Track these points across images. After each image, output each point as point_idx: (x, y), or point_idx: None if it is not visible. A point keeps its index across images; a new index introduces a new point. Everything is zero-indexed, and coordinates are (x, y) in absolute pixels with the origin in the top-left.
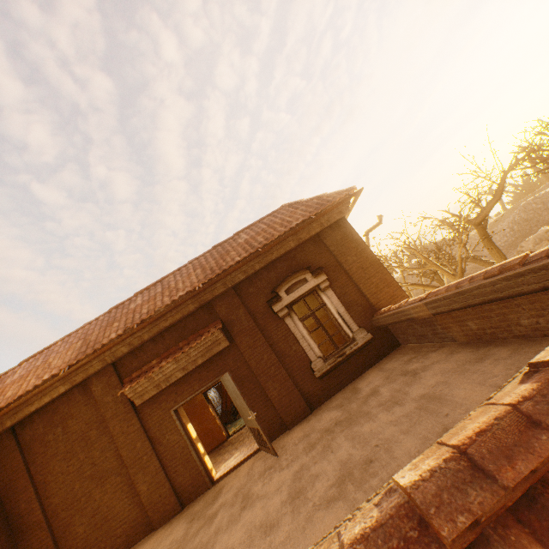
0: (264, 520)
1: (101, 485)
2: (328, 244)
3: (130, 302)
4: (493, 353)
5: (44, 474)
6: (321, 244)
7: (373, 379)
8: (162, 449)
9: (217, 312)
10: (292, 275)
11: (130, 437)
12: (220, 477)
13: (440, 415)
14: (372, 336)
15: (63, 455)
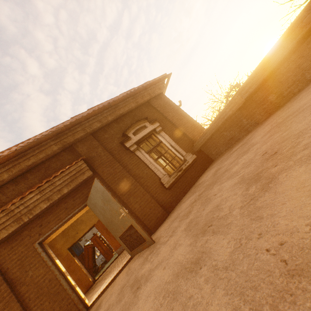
0: (178, 268)
1: None
2: (156, 106)
3: None
4: (301, 93)
5: None
6: (151, 108)
7: (209, 173)
8: (24, 290)
9: (79, 153)
10: (136, 123)
11: None
12: (94, 299)
13: (307, 107)
14: (196, 156)
15: None
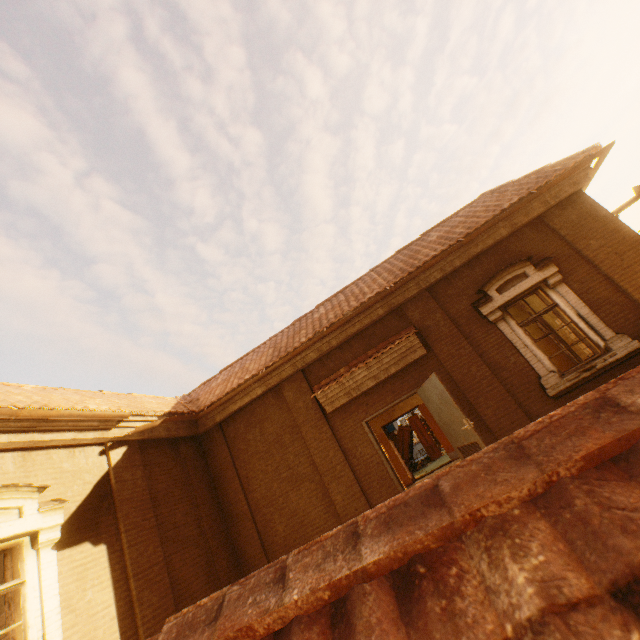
0: None
1: (296, 488)
2: (557, 227)
3: (313, 313)
4: None
5: (246, 470)
6: (544, 230)
7: None
8: (355, 462)
9: (408, 318)
10: (506, 270)
11: (322, 445)
12: None
13: None
14: None
15: (261, 455)
